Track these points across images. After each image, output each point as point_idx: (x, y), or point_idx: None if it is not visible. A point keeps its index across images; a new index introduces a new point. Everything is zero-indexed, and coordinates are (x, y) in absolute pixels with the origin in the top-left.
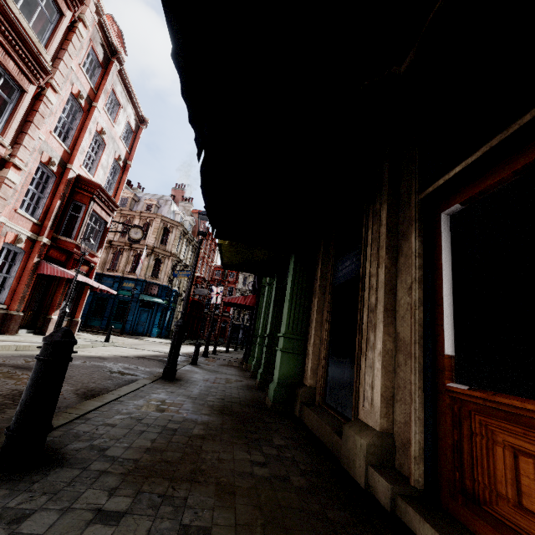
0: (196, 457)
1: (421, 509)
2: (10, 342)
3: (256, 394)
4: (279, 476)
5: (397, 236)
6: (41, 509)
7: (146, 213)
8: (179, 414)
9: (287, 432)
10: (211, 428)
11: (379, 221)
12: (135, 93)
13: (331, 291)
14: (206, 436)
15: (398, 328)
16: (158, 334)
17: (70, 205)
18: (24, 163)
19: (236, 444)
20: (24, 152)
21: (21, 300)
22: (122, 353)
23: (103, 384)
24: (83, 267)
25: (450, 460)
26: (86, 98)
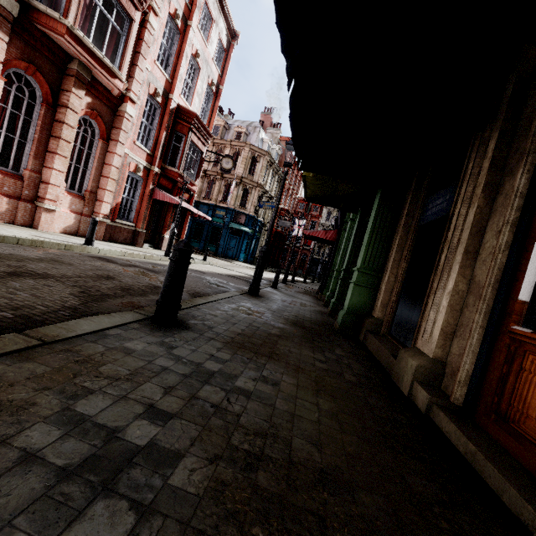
0: (273, 346)
1: (452, 416)
2: (140, 252)
3: (326, 319)
4: (335, 371)
5: (502, 171)
6: (181, 347)
7: (236, 142)
8: (261, 319)
9: (349, 349)
10: (285, 332)
11: (483, 154)
12: (226, 1)
13: (415, 230)
14: (281, 336)
15: (475, 271)
16: (244, 260)
17: (173, 136)
18: (137, 96)
19: (304, 346)
20: (136, 85)
21: (143, 220)
22: (216, 271)
23: (205, 290)
24: (185, 195)
25: (494, 388)
26: (182, 17)
